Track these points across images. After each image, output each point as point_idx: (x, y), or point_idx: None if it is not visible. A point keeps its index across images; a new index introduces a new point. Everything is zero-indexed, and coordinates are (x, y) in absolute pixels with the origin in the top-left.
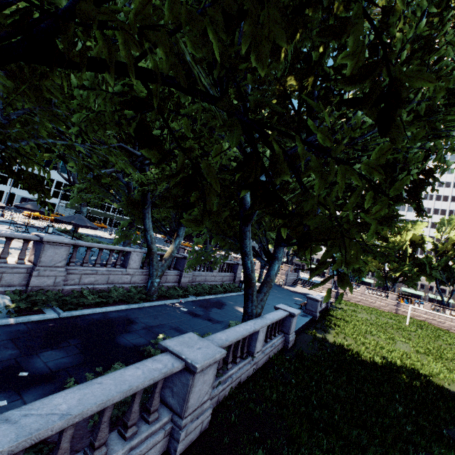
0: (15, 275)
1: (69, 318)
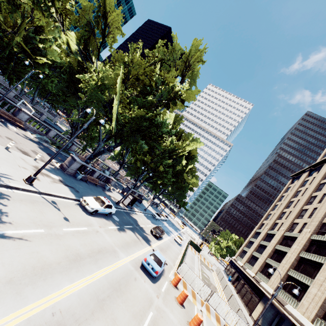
0: None
1: None
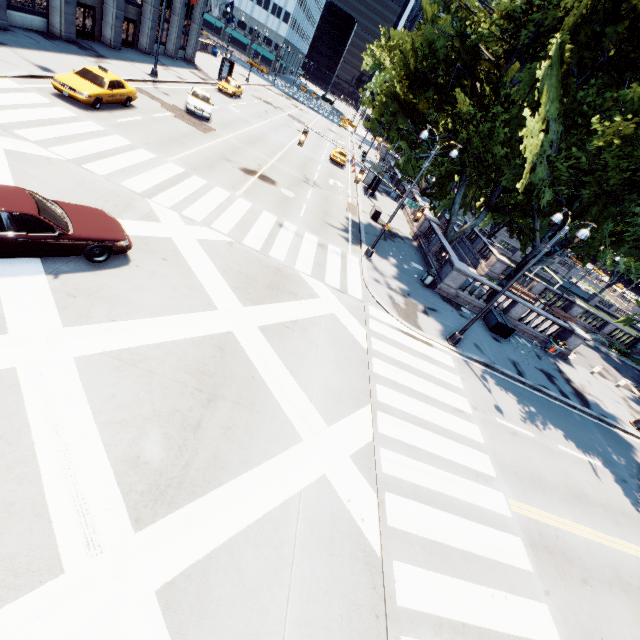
0: None
1: None
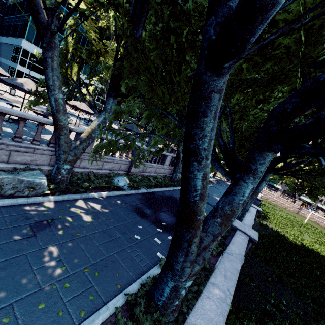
0: (125, 165)
1: (151, 193)
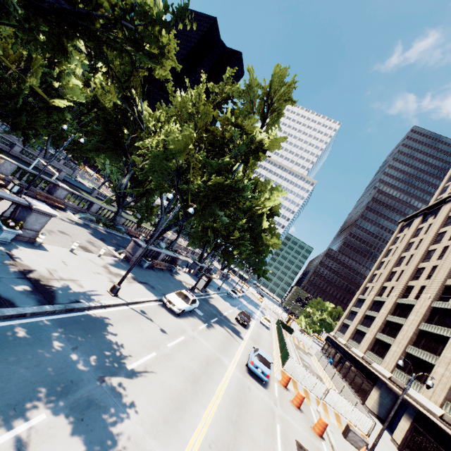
0: None
1: None
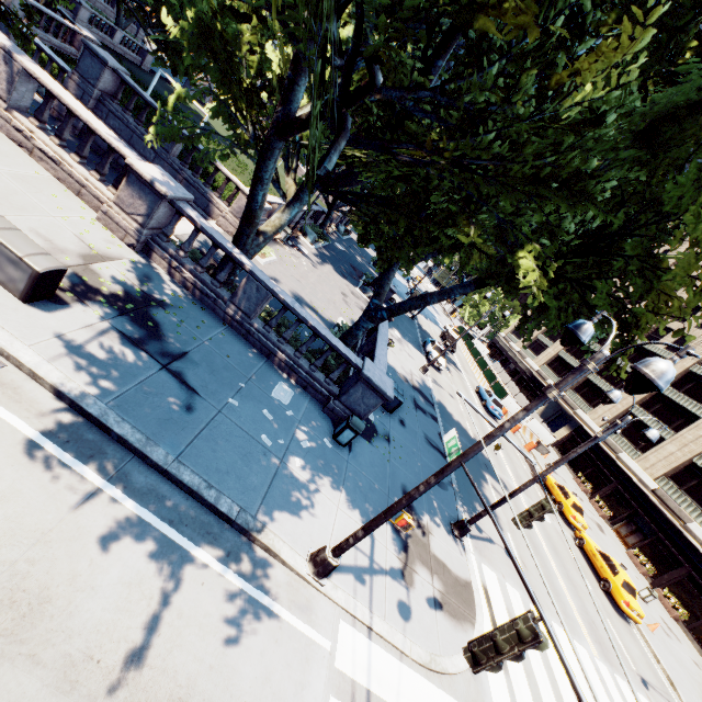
0: None
1: None
